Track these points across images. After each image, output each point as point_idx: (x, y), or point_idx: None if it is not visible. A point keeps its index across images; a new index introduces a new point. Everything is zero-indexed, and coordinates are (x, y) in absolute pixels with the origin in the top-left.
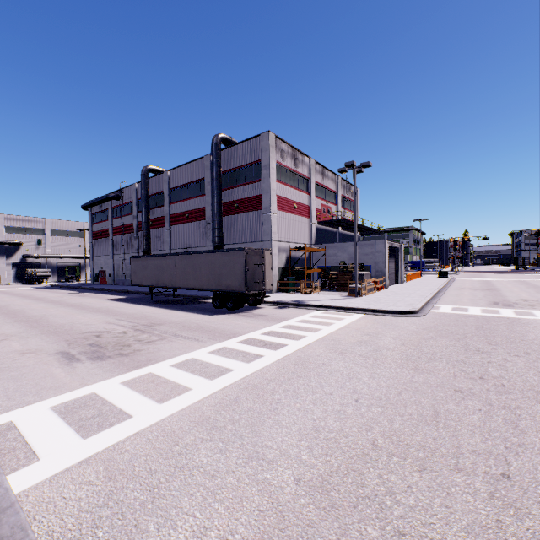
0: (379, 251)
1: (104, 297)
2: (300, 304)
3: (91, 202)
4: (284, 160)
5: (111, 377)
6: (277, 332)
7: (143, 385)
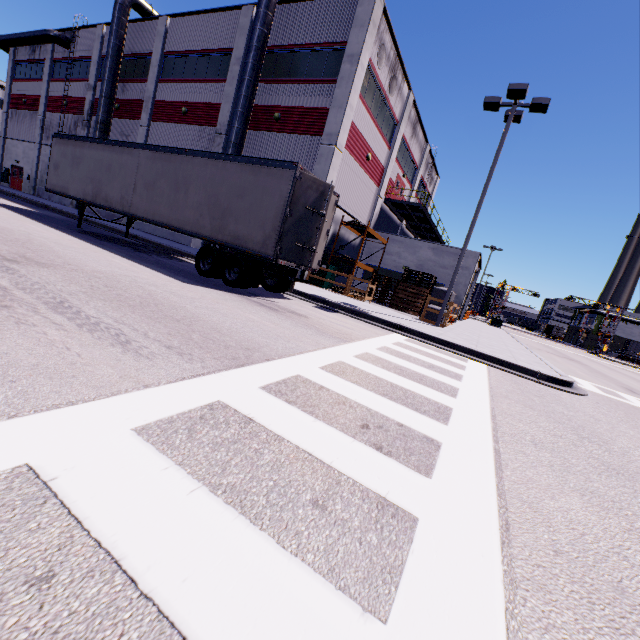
0: (465, 268)
1: None
2: (360, 312)
3: (14, 35)
4: (380, 67)
5: None
6: (360, 370)
7: None
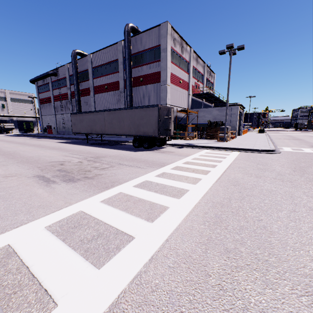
0: (233, 114)
1: (54, 141)
2: (192, 145)
3: (36, 78)
4: (175, 47)
5: (89, 196)
6: (192, 162)
7: (121, 203)
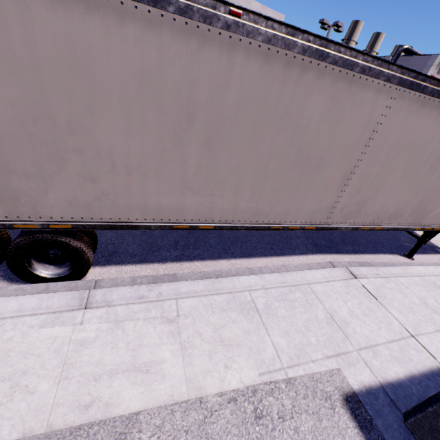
0: None
1: None
2: None
3: None
4: (439, 74)
5: None
6: None
7: None
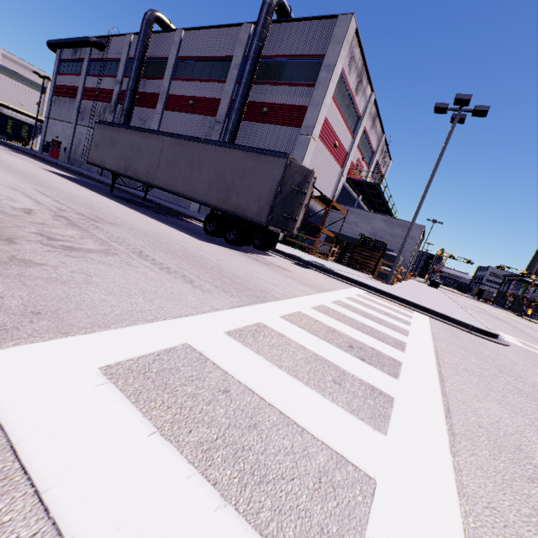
0: (411, 238)
1: (42, 166)
2: (327, 269)
3: (62, 40)
4: (350, 74)
5: None
6: (338, 312)
7: None
